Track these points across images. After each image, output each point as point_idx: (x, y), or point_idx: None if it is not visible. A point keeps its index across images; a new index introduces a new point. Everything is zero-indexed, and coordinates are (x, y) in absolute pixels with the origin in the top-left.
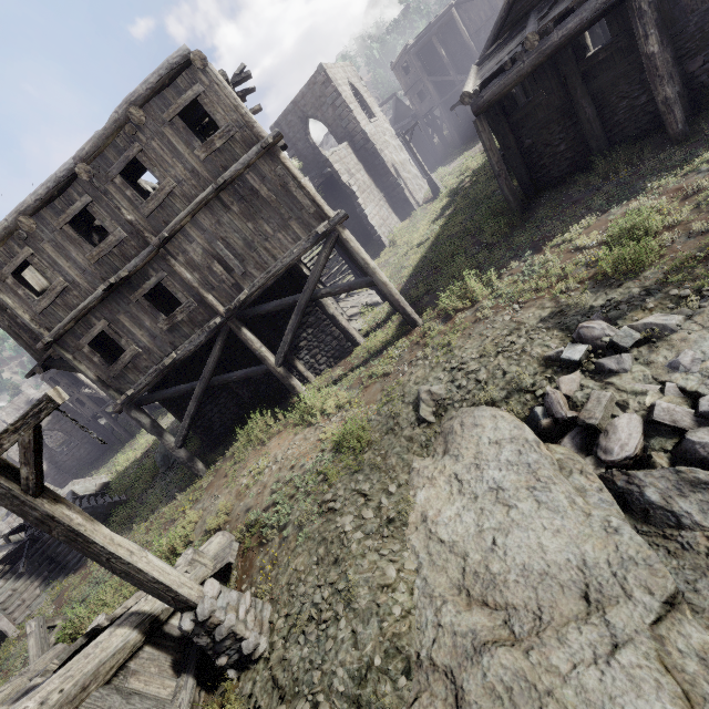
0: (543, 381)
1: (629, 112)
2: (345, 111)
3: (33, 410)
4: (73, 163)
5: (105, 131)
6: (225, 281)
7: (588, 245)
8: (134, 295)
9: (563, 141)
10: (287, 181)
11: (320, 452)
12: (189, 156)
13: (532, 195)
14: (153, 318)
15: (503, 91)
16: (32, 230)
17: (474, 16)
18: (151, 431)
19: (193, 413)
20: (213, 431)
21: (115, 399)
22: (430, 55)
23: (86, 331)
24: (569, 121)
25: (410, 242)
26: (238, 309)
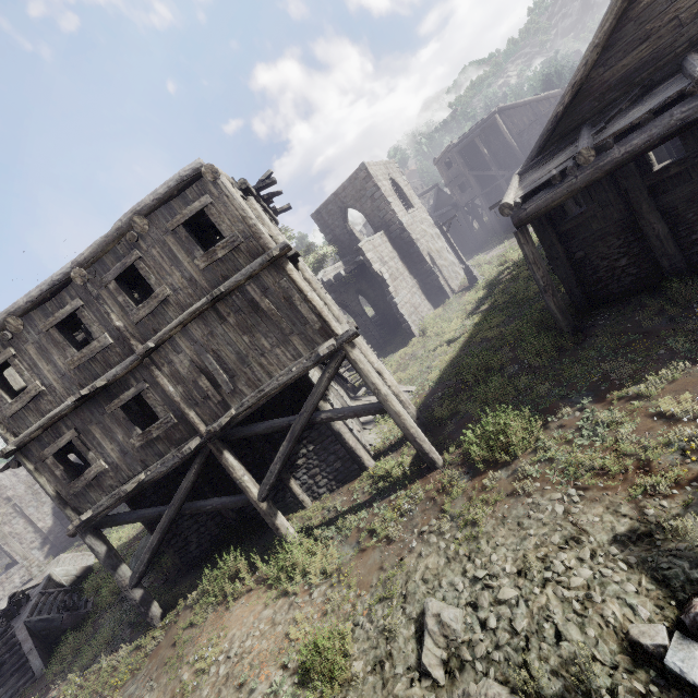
0: None
1: None
2: (383, 203)
3: None
4: (70, 267)
5: (107, 238)
6: (211, 397)
7: (679, 415)
8: (110, 405)
9: (624, 255)
10: (292, 293)
11: (281, 669)
12: (189, 265)
13: (585, 309)
14: (127, 431)
15: (550, 205)
16: (18, 331)
17: (517, 120)
18: (104, 562)
19: (155, 546)
20: (187, 553)
21: (71, 520)
22: (472, 153)
23: (54, 440)
24: (632, 235)
25: (441, 335)
26: (222, 430)
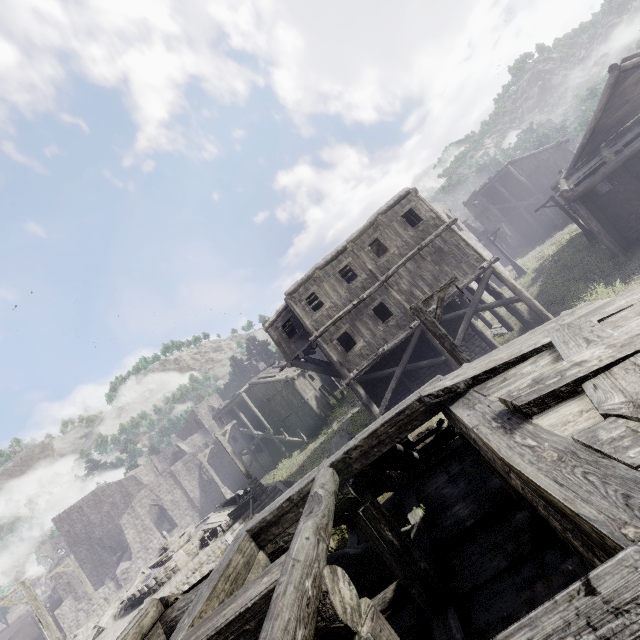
0: None
1: None
2: None
3: (448, 282)
4: (346, 243)
5: (364, 227)
6: (420, 300)
7: None
8: (367, 309)
9: None
10: (459, 242)
11: None
12: (405, 235)
13: (626, 247)
14: (375, 323)
15: (592, 185)
16: (320, 277)
17: (525, 167)
18: (365, 400)
19: (393, 389)
20: None
21: (346, 375)
22: (492, 194)
23: (336, 331)
24: None
25: None
26: None
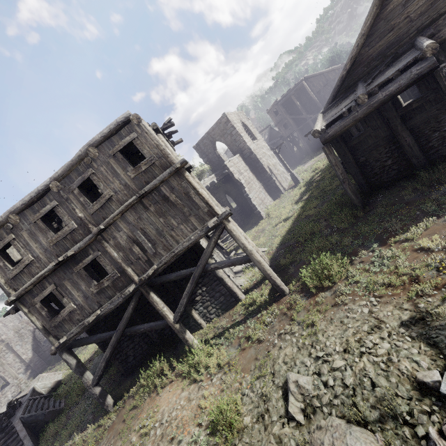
0: (422, 415)
1: (441, 140)
2: (238, 137)
3: None
4: (49, 181)
5: (72, 162)
6: (141, 258)
7: (433, 248)
8: (76, 267)
9: (389, 158)
10: (189, 190)
11: (197, 427)
12: (124, 176)
13: (368, 193)
14: (87, 283)
15: (343, 129)
16: (17, 223)
17: (316, 84)
18: (75, 370)
19: (108, 357)
20: (127, 363)
21: (53, 343)
22: (290, 105)
23: (40, 292)
24: (393, 145)
25: (279, 216)
26: (148, 279)
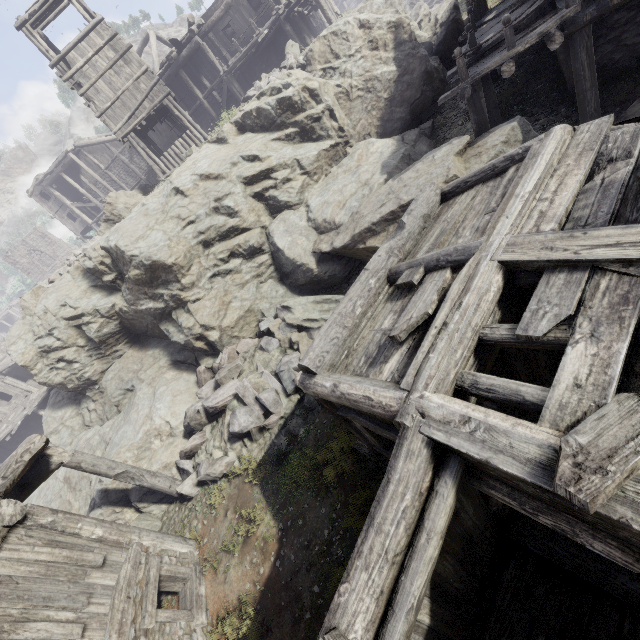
0: None
1: None
2: None
3: None
4: None
5: None
6: None
7: None
8: None
9: None
10: None
11: None
12: None
13: None
14: None
15: None
16: None
17: None
18: None
19: None
20: None
21: None
22: None
23: None
24: None
25: None
26: None
